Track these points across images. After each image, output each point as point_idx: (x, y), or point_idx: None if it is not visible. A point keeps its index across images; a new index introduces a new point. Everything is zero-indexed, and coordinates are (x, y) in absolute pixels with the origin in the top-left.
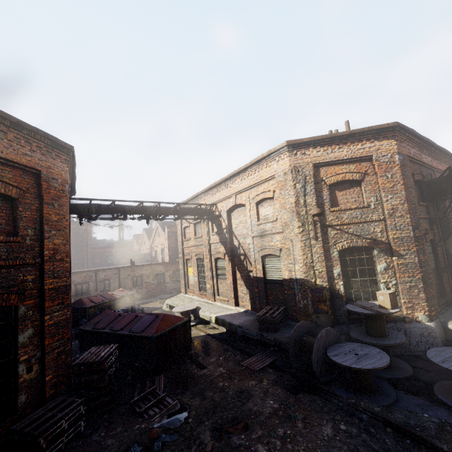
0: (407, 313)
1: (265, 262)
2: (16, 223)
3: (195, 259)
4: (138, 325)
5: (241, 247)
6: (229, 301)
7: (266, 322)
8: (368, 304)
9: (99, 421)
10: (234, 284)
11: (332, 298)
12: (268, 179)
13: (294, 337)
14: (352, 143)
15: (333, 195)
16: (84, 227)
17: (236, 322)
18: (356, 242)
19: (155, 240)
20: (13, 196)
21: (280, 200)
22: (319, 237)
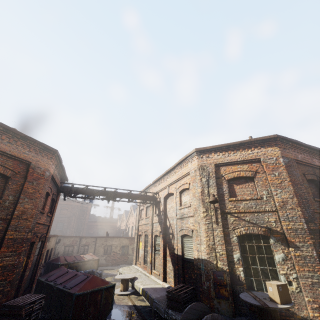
0: (314, 315)
1: (183, 241)
2: (4, 191)
3: (144, 235)
4: (72, 282)
5: (170, 227)
6: (159, 275)
7: (173, 299)
8: (263, 295)
9: None
10: (164, 259)
11: (233, 284)
12: (186, 175)
13: (184, 318)
14: (243, 149)
15: (232, 188)
16: (86, 206)
17: (154, 296)
18: (252, 229)
19: (129, 219)
20: (8, 175)
21: (192, 190)
22: (219, 222)
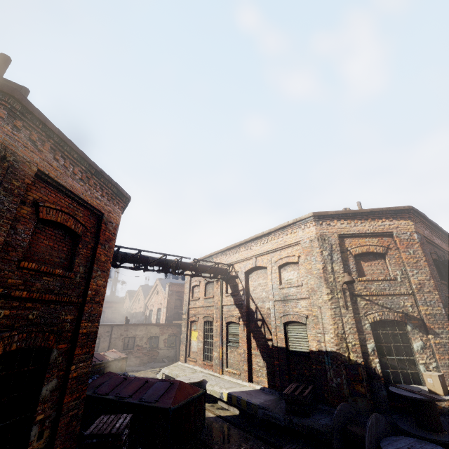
0: None
1: (287, 330)
2: (73, 259)
3: (202, 322)
4: (150, 392)
5: (258, 311)
6: (240, 374)
7: (295, 402)
8: (413, 388)
9: None
10: (248, 353)
11: (369, 378)
12: (293, 245)
13: (336, 423)
14: (372, 219)
15: (359, 265)
16: None
17: (256, 401)
18: (387, 315)
19: (151, 298)
20: (79, 233)
21: (306, 266)
22: (349, 306)
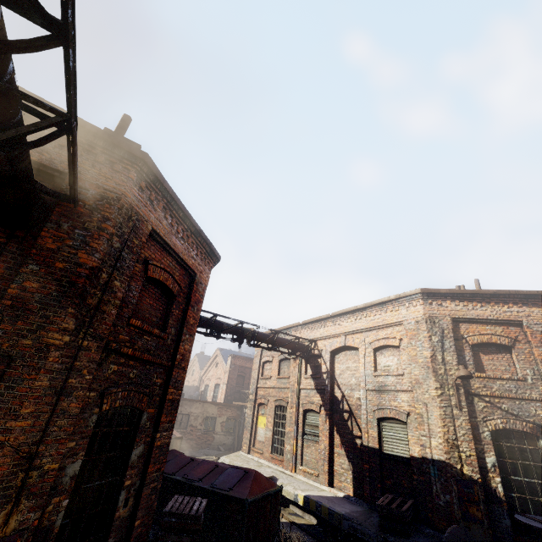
0: None
1: (381, 427)
2: (167, 319)
3: (272, 405)
4: (222, 479)
5: (345, 401)
6: (318, 476)
7: (391, 518)
8: None
9: None
10: (329, 451)
11: (488, 500)
12: (394, 324)
13: None
14: (496, 303)
15: (477, 358)
16: None
17: (341, 510)
18: (513, 424)
19: (209, 371)
20: (175, 293)
21: (410, 351)
22: (464, 407)
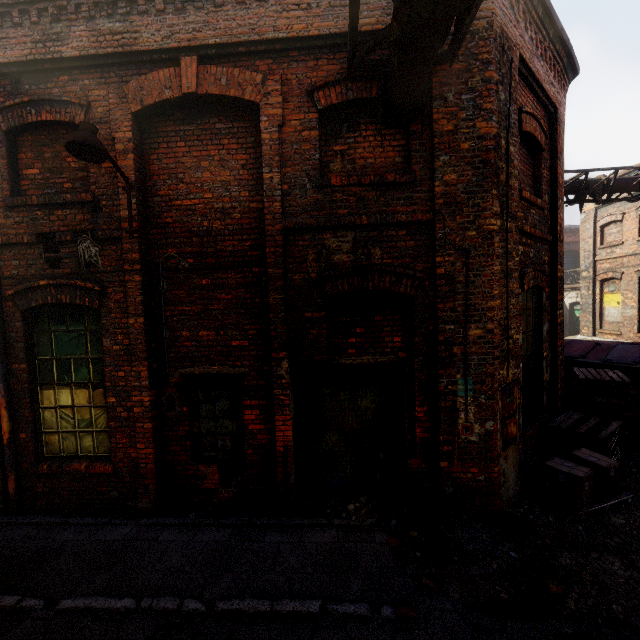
0: None
1: None
2: (538, 185)
3: (633, 278)
4: (616, 354)
5: None
6: None
7: None
8: None
9: (634, 457)
10: None
11: None
12: None
13: None
14: None
15: None
16: None
17: None
18: None
19: None
20: (542, 147)
21: None
22: None
